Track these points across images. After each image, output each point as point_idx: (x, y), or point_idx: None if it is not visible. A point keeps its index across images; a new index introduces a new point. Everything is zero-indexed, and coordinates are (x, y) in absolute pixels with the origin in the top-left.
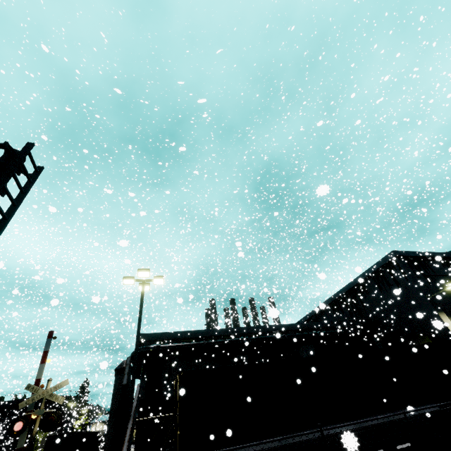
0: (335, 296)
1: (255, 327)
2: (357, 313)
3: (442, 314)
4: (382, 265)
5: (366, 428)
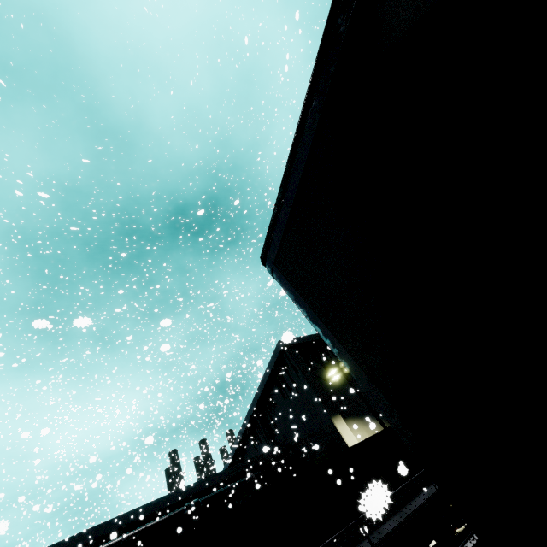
0: (247, 420)
1: (62, 542)
2: (270, 439)
3: (337, 418)
4: (274, 363)
5: None
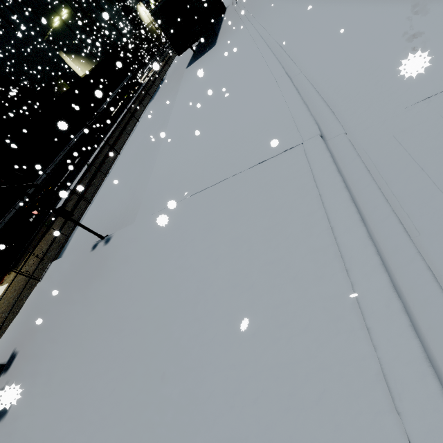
0: None
1: None
2: None
3: (62, 54)
4: None
5: (58, 163)
